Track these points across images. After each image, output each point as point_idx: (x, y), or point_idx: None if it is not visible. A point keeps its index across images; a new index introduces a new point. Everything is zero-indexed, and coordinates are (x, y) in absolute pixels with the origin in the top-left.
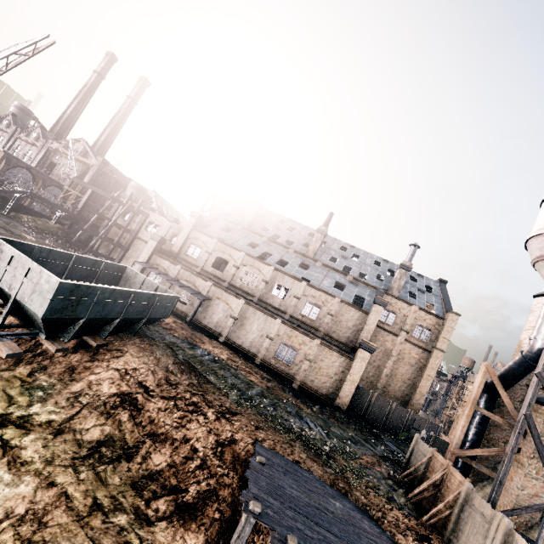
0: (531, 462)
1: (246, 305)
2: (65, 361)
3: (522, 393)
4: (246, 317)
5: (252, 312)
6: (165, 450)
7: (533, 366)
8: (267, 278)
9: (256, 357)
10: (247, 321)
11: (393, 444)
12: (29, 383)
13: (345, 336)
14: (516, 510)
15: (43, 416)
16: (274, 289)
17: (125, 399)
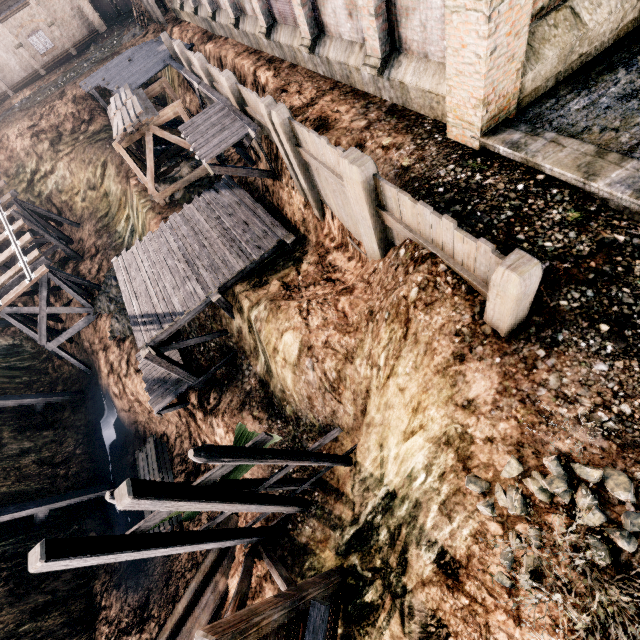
0: None
1: None
2: (4, 162)
3: None
4: None
5: None
6: (66, 124)
7: None
8: None
9: (38, 72)
10: None
11: None
12: (14, 177)
13: None
14: None
15: (33, 165)
16: None
17: (35, 135)
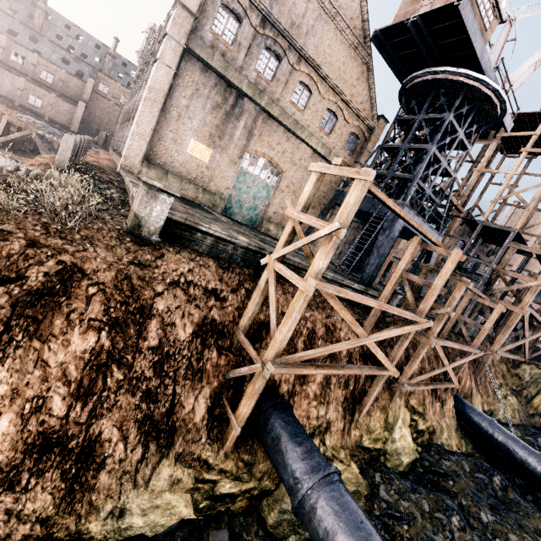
0: None
1: None
2: None
3: None
4: None
5: (0, 71)
6: None
7: None
8: (3, 45)
9: (15, 102)
10: None
11: None
12: None
13: (74, 96)
14: None
15: None
16: (13, 56)
17: None
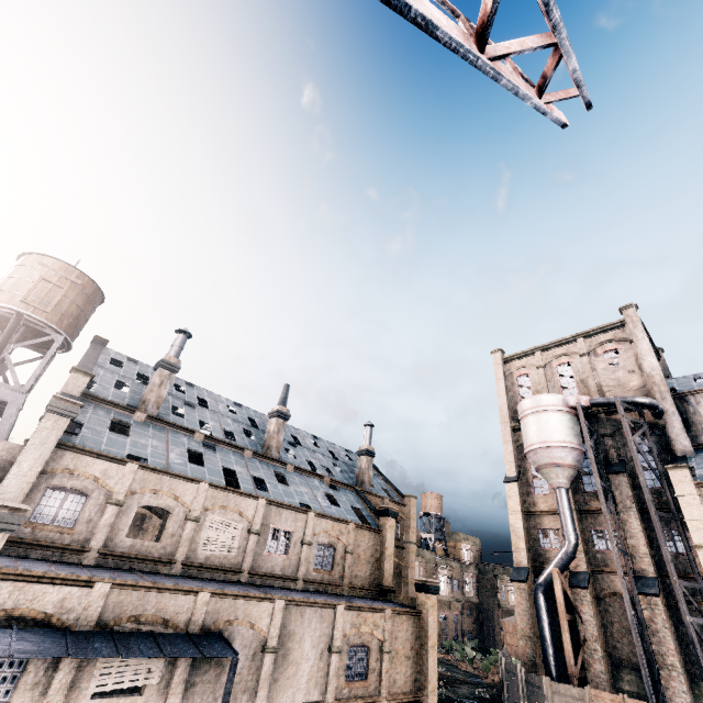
0: (600, 644)
1: (284, 608)
2: None
3: (533, 575)
4: (289, 634)
5: (297, 616)
6: None
7: (574, 558)
8: (257, 524)
9: None
10: (294, 641)
11: (464, 698)
12: None
13: (367, 576)
14: (661, 702)
15: None
16: (269, 540)
17: None
